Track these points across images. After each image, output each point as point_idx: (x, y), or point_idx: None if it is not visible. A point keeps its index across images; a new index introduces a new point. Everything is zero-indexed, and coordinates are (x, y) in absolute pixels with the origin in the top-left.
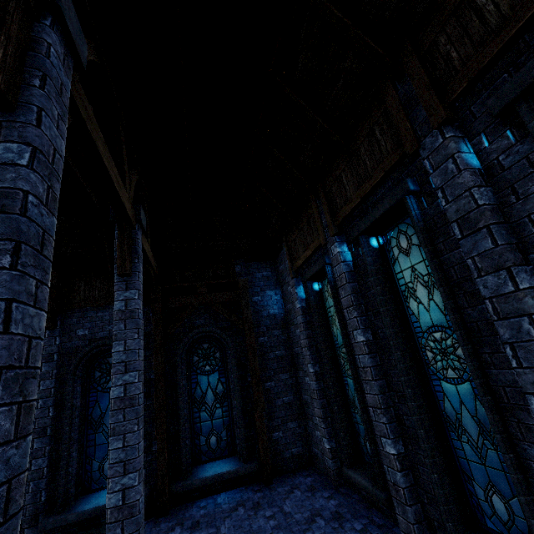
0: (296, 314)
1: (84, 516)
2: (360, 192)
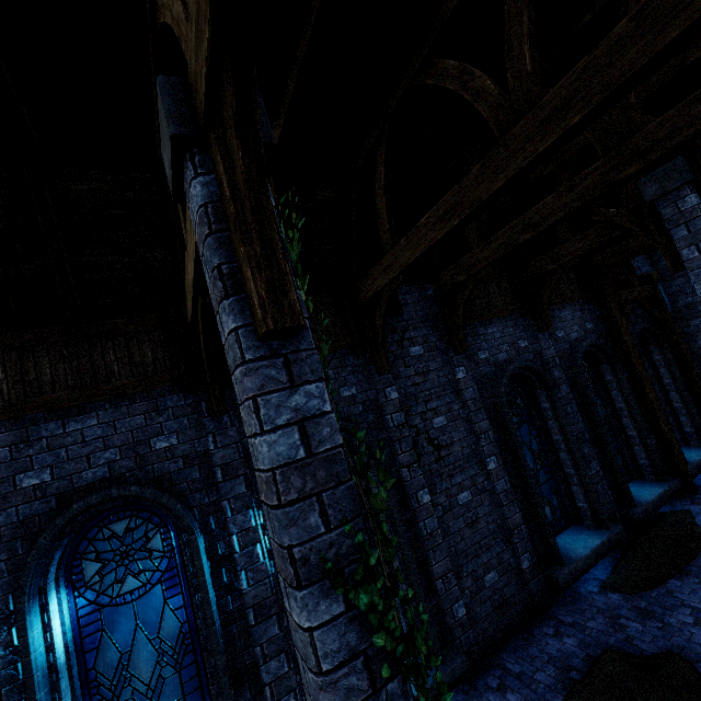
0: None
1: (655, 504)
2: None
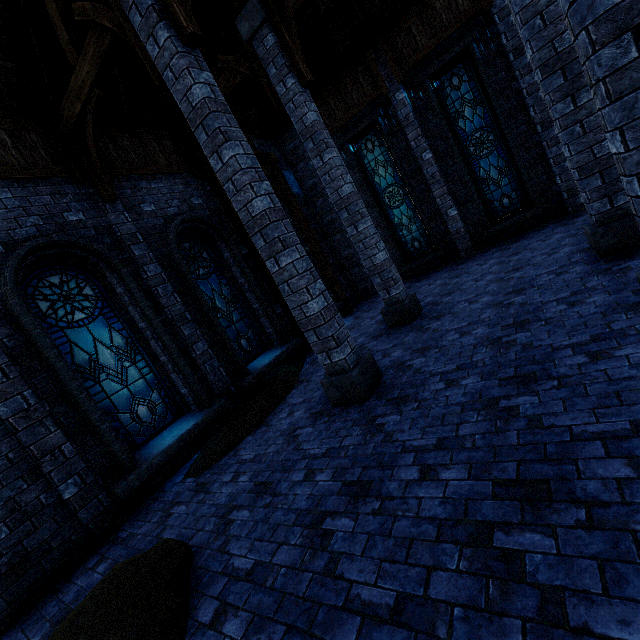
0: None
1: (271, 367)
2: (435, 41)
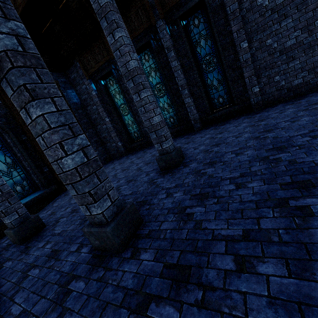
0: (93, 98)
1: (29, 203)
2: (133, 35)
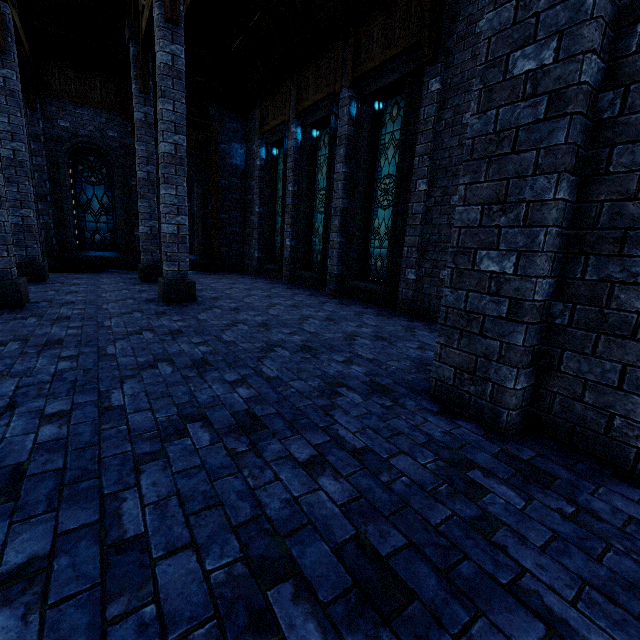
0: (255, 169)
1: (91, 259)
2: (315, 98)
